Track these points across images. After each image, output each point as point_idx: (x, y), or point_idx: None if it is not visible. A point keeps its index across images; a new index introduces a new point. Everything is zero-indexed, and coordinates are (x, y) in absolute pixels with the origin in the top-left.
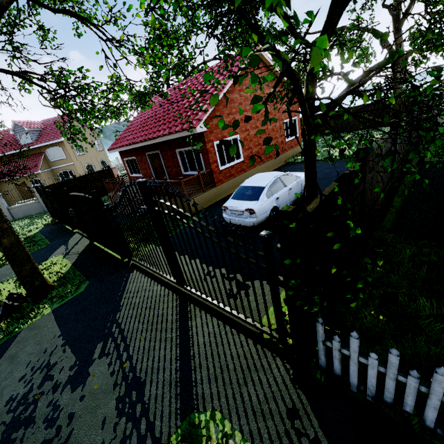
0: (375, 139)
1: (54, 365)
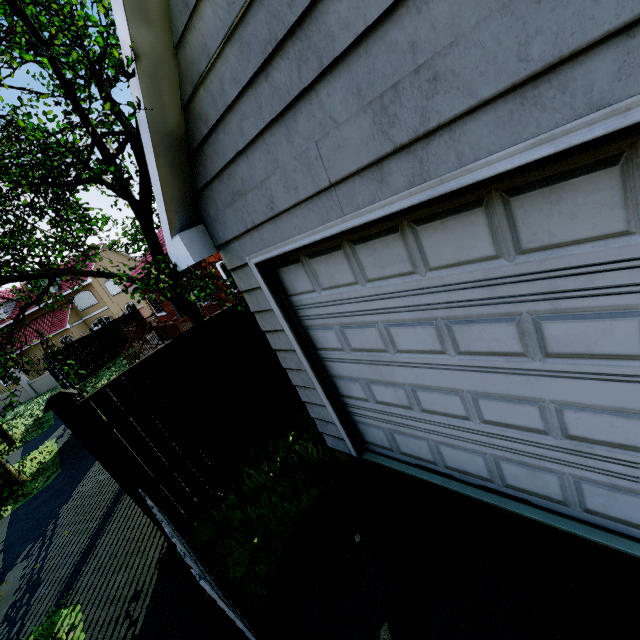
0: None
1: None
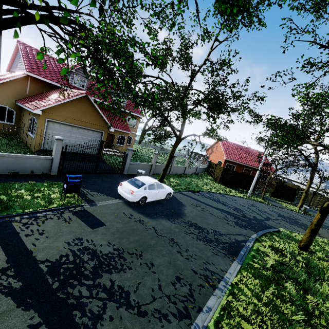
0: None
1: None
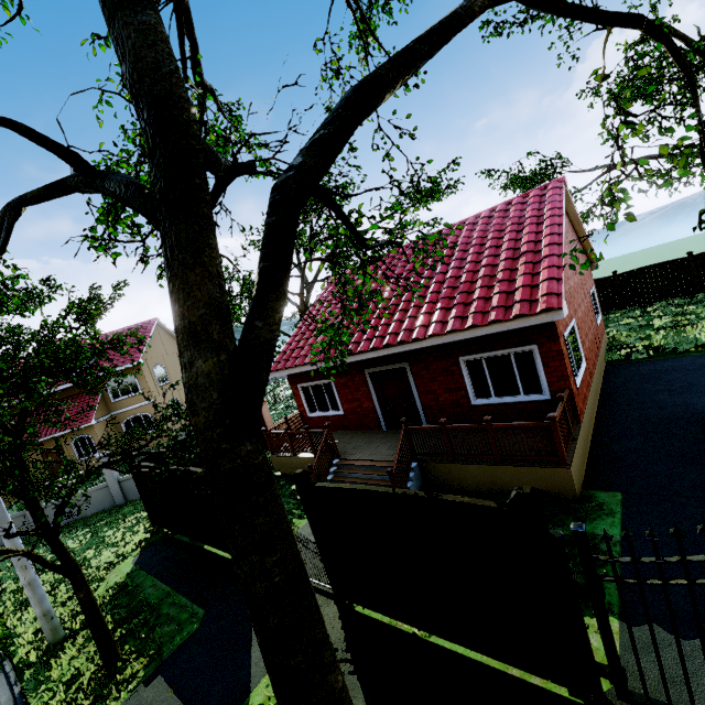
0: None
1: None
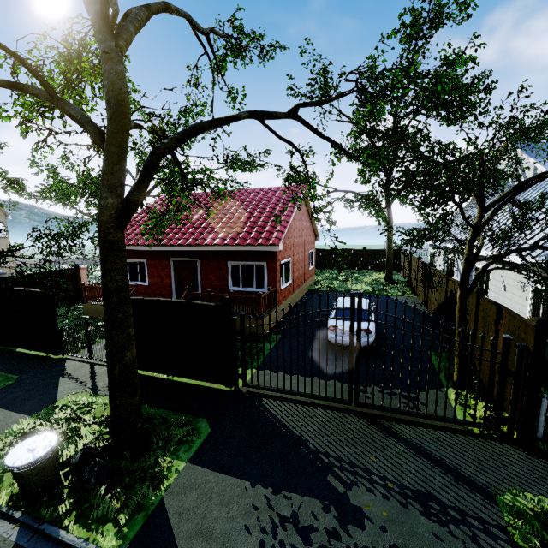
0: (374, 279)
1: (296, 516)
